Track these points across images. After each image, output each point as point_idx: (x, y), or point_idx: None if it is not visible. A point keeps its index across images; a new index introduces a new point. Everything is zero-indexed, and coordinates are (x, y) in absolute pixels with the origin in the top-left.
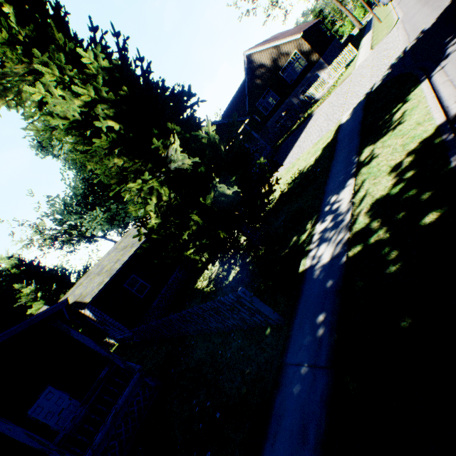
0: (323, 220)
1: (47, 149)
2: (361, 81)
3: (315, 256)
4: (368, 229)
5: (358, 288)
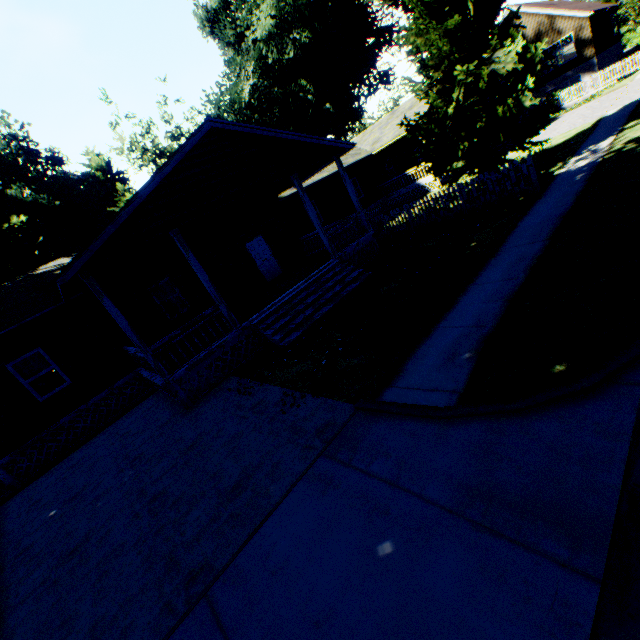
0: (579, 156)
1: (216, 27)
2: (639, 90)
3: (570, 167)
4: (623, 147)
5: (609, 162)
